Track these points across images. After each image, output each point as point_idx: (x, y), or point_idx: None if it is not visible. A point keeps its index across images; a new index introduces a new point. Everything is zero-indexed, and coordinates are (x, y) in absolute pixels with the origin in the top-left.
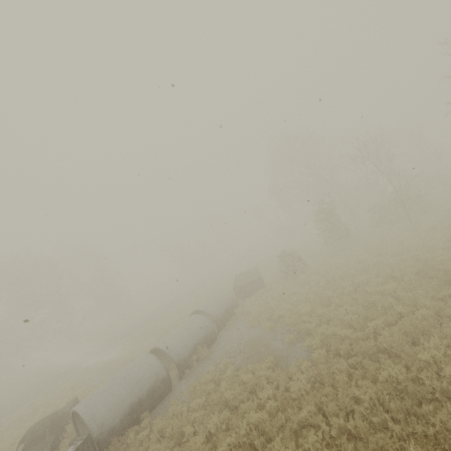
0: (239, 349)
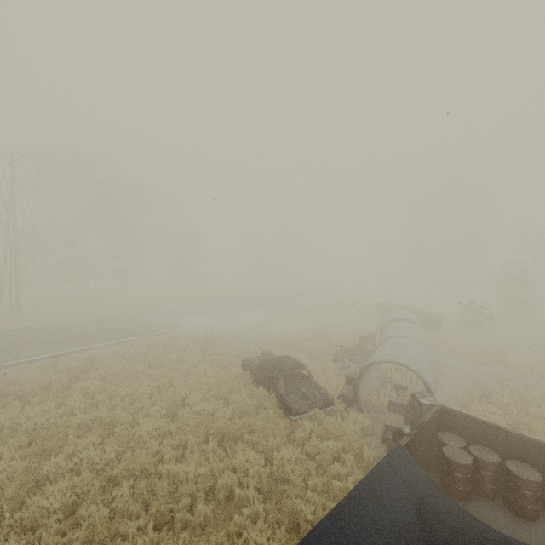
0: (490, 379)
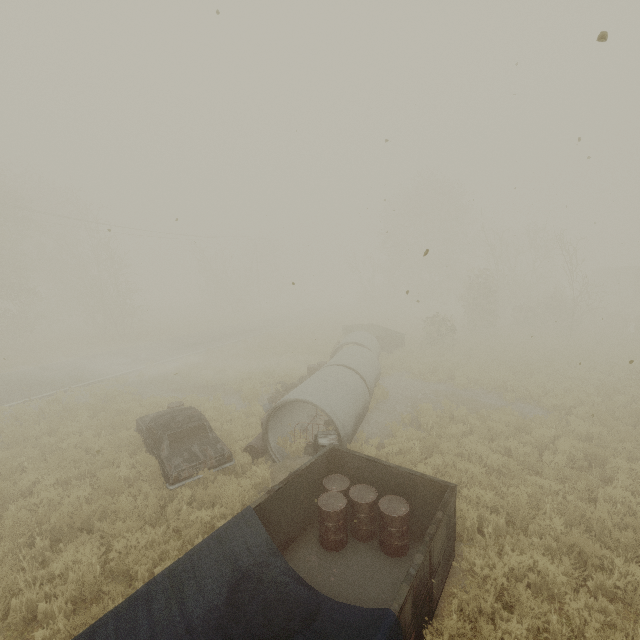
0: (433, 398)
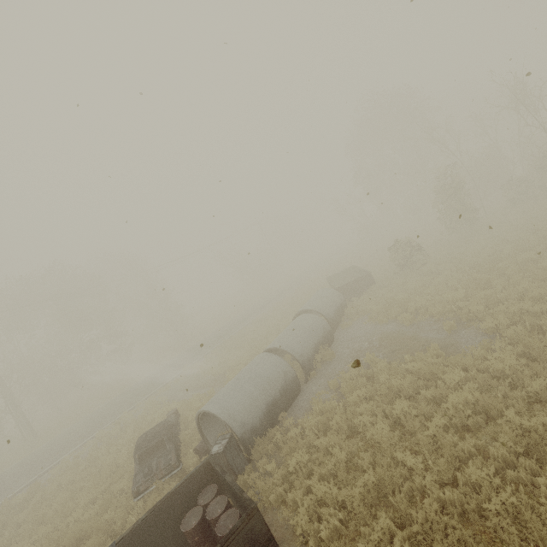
0: (375, 346)
